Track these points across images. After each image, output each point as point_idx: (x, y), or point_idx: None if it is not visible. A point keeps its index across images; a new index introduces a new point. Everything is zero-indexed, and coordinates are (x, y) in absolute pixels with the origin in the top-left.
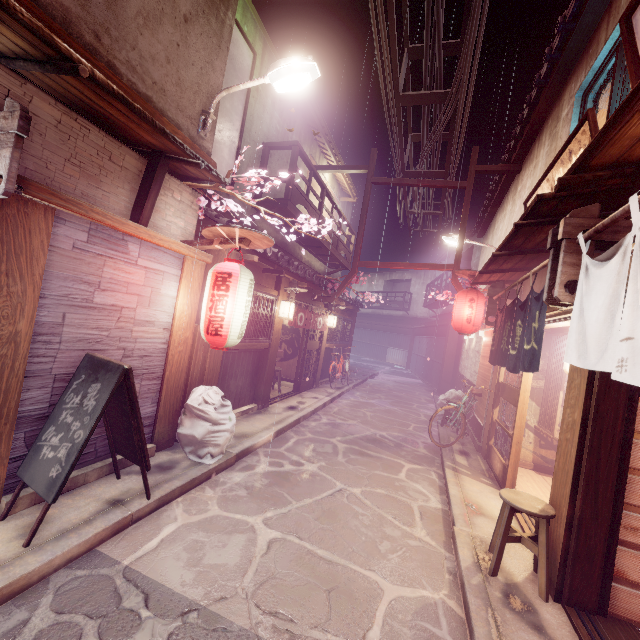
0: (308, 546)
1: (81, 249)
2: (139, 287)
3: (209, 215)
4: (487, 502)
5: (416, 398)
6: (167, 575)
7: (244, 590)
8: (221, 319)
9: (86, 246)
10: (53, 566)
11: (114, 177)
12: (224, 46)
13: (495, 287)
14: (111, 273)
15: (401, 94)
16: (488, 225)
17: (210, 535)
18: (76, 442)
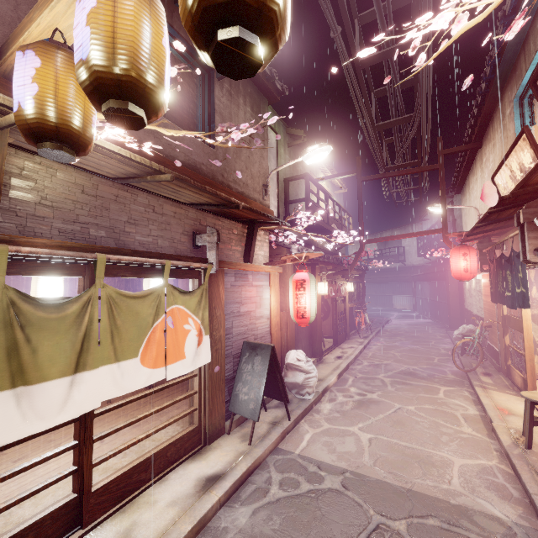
0: (394, 441)
1: (233, 286)
2: (255, 298)
3: (271, 241)
4: (515, 406)
5: (431, 336)
6: (322, 457)
7: (368, 463)
8: (304, 308)
9: (234, 283)
10: (266, 454)
11: (235, 241)
12: (266, 142)
13: (482, 242)
14: (244, 294)
15: (376, 125)
16: (463, 184)
17: (332, 438)
18: (259, 389)
